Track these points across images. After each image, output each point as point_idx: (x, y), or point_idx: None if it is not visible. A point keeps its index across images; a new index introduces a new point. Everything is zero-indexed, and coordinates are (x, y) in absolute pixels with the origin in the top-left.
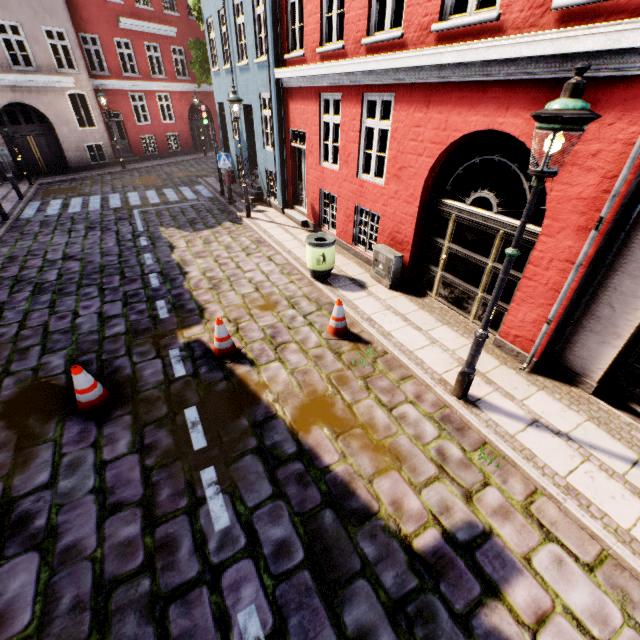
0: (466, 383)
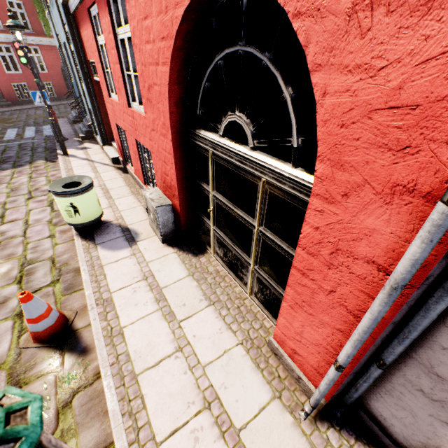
0: None
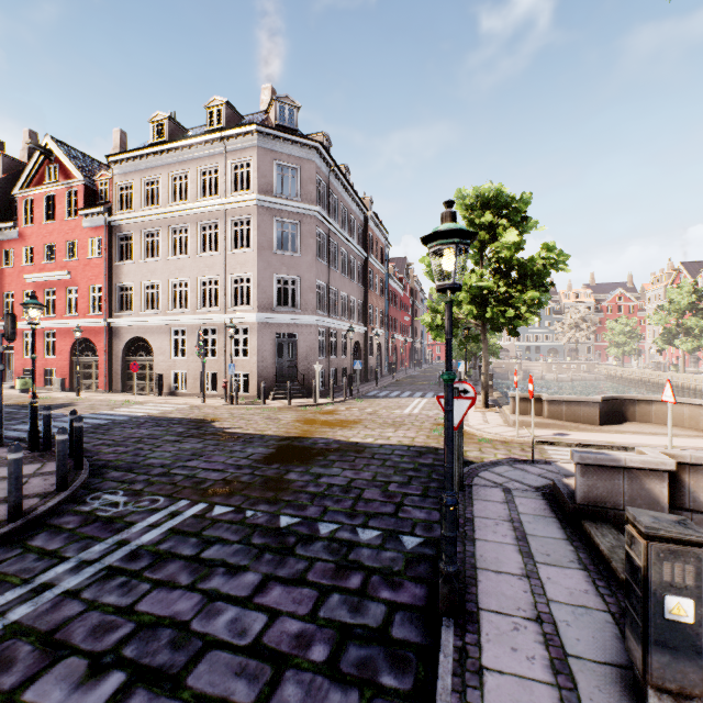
0: (78, 390)
